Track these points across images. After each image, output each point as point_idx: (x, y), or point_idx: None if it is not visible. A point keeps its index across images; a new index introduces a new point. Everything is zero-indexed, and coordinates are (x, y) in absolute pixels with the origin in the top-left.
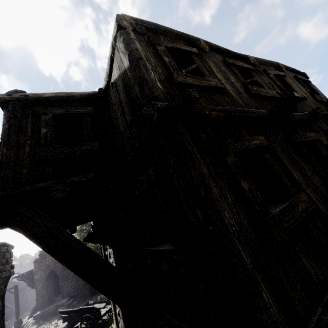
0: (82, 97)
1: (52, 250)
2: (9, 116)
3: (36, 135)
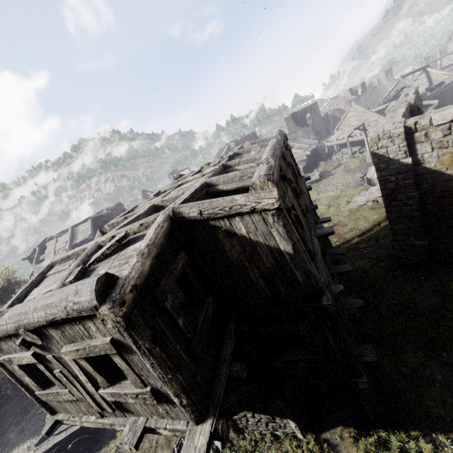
0: (167, 239)
1: (243, 410)
2: (151, 334)
3: (175, 332)
